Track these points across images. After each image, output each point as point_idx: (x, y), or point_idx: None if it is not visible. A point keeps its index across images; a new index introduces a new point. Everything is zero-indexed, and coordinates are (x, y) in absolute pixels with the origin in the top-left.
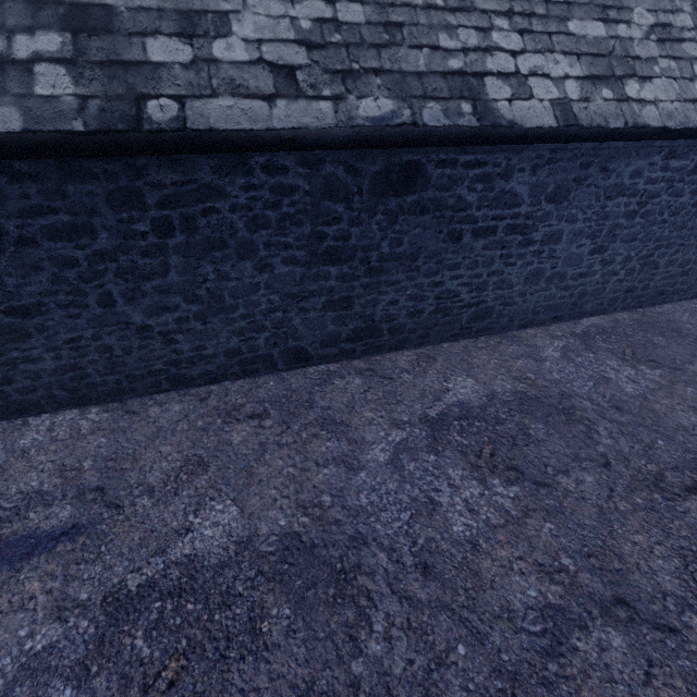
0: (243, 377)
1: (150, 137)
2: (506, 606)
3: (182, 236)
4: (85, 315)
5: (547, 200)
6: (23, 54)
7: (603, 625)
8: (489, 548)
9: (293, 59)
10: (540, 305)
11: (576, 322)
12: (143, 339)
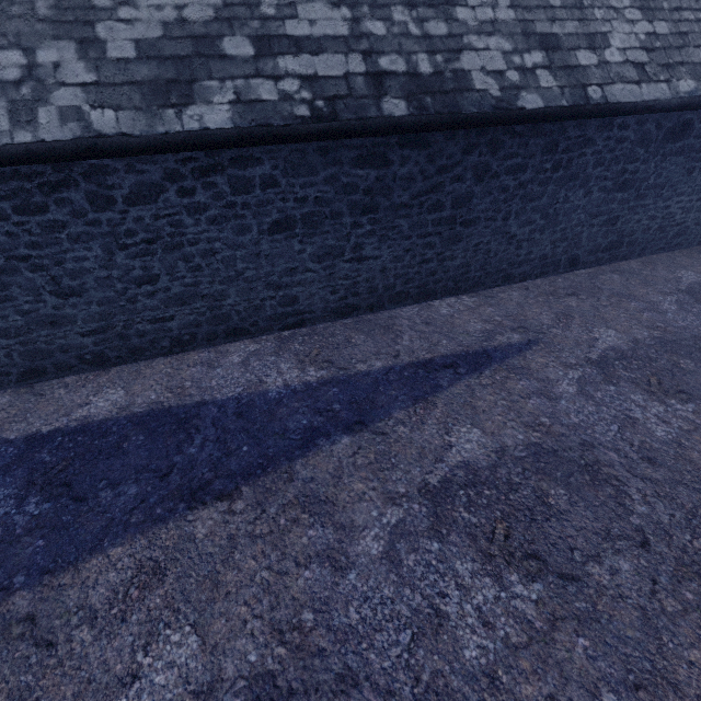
0: (538, 277)
1: (593, 108)
2: None
3: (561, 172)
4: (492, 226)
5: None
6: (529, 65)
7: None
8: None
9: (641, 59)
10: None
11: None
12: (507, 245)
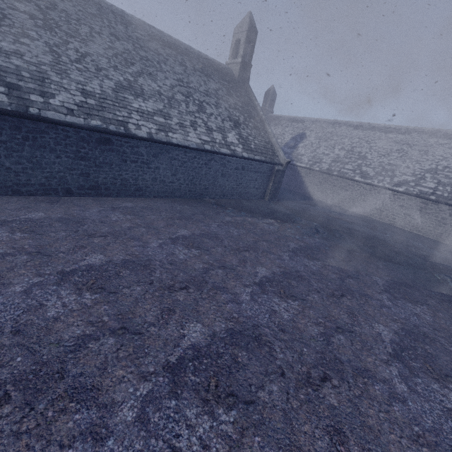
0: (44, 196)
1: (30, 115)
2: (121, 226)
3: (31, 142)
4: None
5: (152, 156)
6: None
7: (142, 228)
8: (121, 221)
9: (73, 108)
10: (160, 190)
11: (174, 198)
12: (7, 172)
